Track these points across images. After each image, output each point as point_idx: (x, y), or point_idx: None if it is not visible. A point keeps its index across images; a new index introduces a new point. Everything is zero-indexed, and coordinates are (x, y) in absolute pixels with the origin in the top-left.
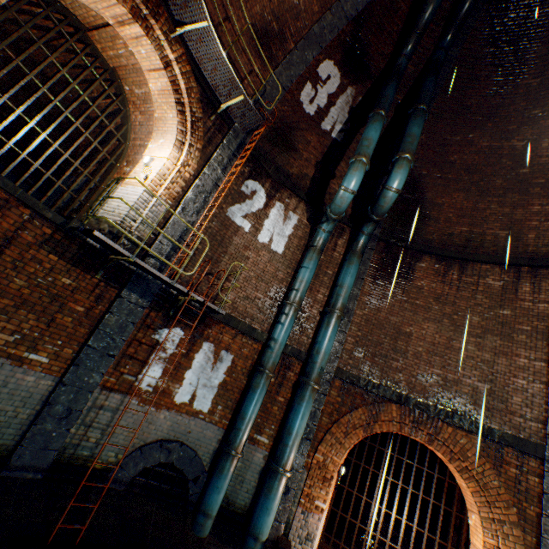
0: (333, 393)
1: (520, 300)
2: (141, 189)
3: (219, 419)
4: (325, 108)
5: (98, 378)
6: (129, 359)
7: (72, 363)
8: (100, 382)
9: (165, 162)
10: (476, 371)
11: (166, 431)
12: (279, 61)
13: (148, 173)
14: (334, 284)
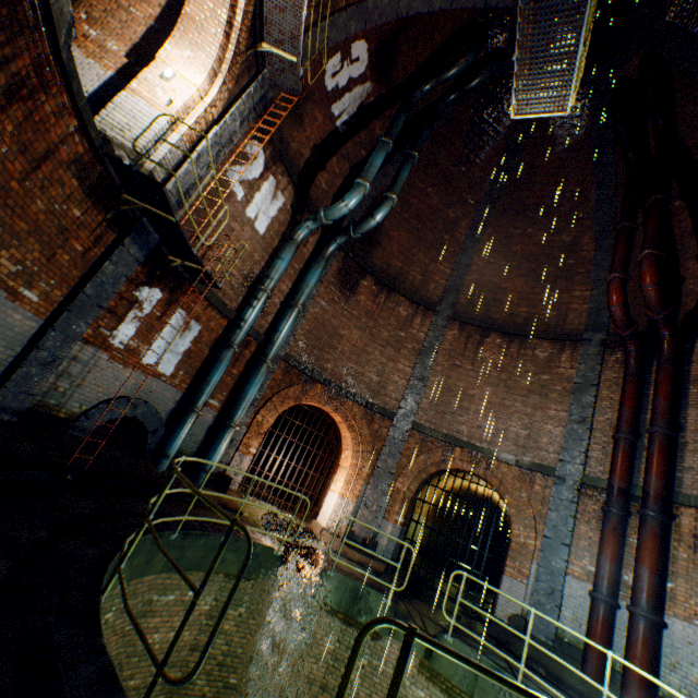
0: (278, 372)
1: (412, 328)
2: (164, 117)
3: (179, 383)
4: (342, 90)
5: (84, 329)
6: (109, 313)
7: (62, 307)
8: (85, 332)
9: (195, 92)
10: (375, 369)
11: (130, 389)
12: (326, 13)
13: (173, 98)
14: (298, 279)
